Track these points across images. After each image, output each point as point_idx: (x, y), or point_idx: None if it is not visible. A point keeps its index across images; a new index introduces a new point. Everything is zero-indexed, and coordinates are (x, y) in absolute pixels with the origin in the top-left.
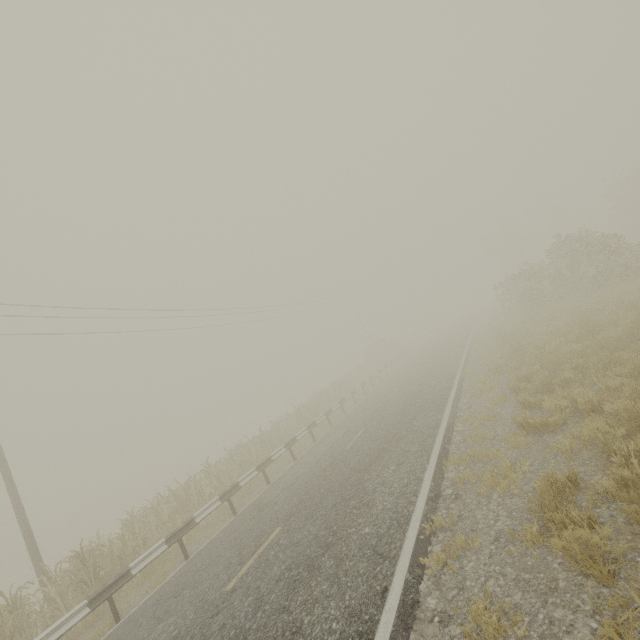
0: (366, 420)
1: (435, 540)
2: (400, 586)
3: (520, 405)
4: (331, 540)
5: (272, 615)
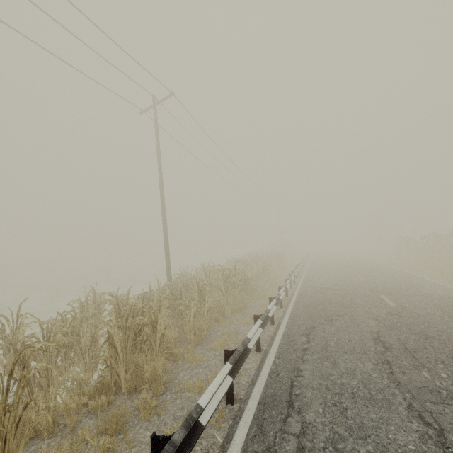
0: (350, 273)
1: None
2: None
3: None
4: (452, 303)
5: None
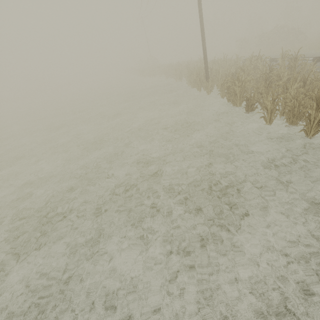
0: None
1: None
2: None
3: None
4: None
5: None
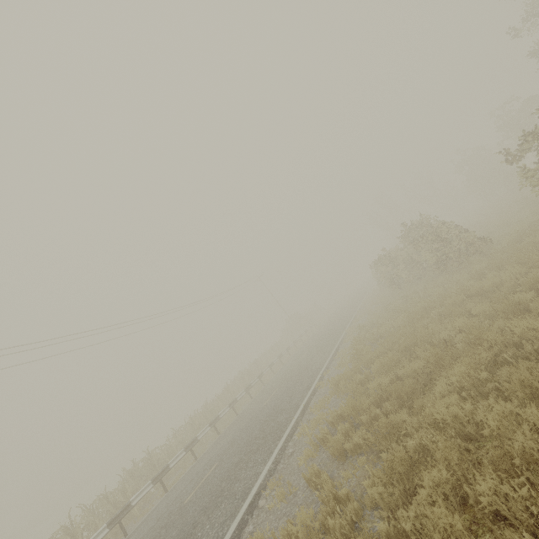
0: (229, 443)
1: None
2: None
3: (308, 484)
4: None
5: None
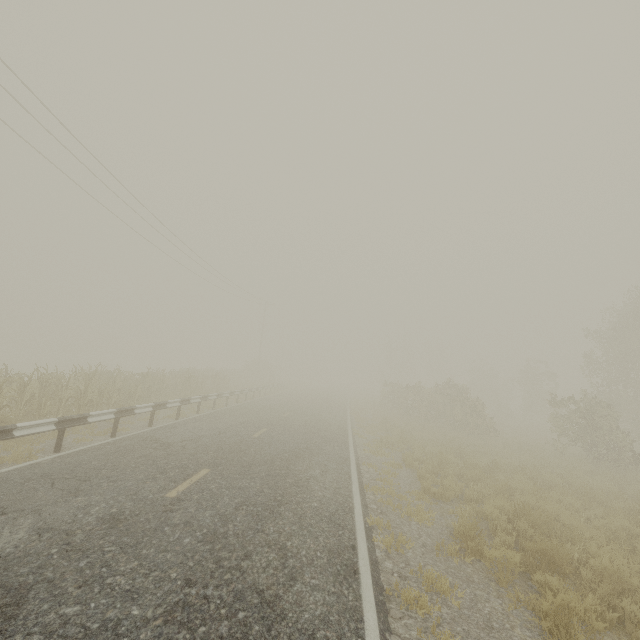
0: (265, 422)
1: (376, 532)
2: (366, 548)
3: (417, 475)
4: (281, 499)
5: (247, 530)
